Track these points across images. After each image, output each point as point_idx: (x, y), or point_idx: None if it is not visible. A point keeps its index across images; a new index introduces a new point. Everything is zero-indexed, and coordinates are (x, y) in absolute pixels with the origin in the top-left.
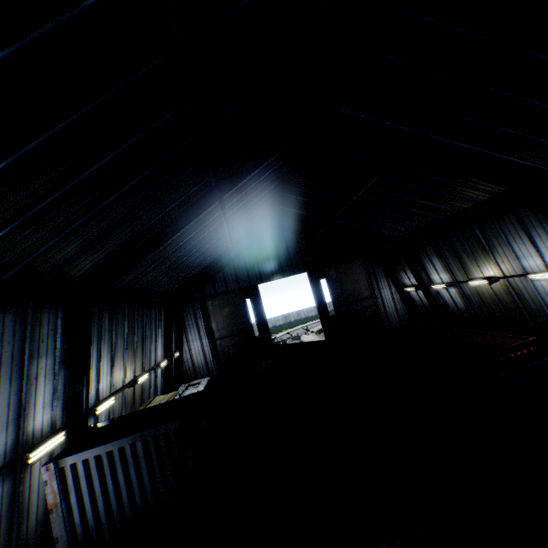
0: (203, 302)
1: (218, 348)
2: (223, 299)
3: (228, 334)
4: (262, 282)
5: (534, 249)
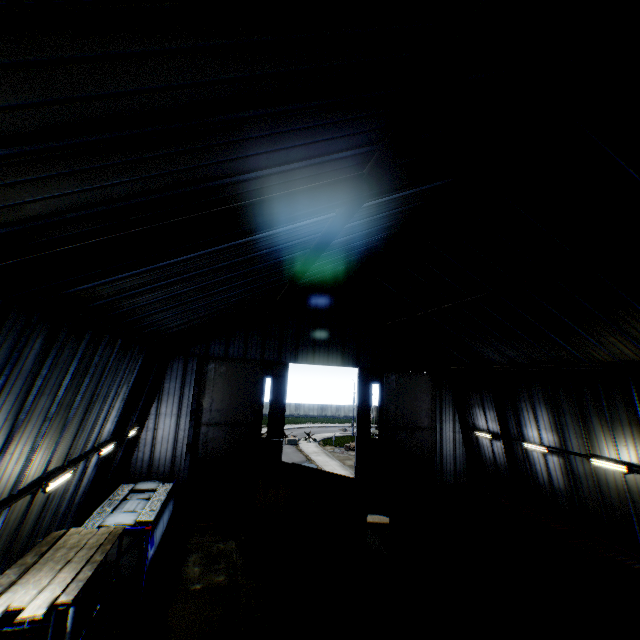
0: (203, 362)
1: (200, 439)
2: (233, 367)
3: (222, 421)
4: (296, 361)
5: None
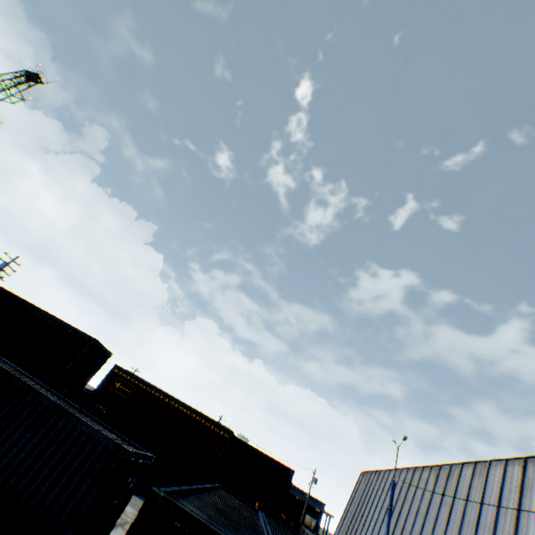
0: None
1: None
2: None
3: None
4: None
5: None
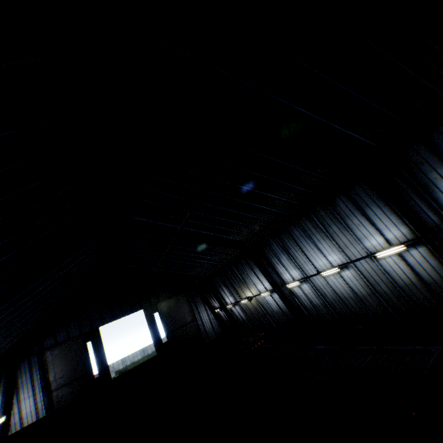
0: (42, 354)
1: (55, 400)
2: (64, 347)
3: (66, 381)
4: (103, 324)
5: (258, 279)
